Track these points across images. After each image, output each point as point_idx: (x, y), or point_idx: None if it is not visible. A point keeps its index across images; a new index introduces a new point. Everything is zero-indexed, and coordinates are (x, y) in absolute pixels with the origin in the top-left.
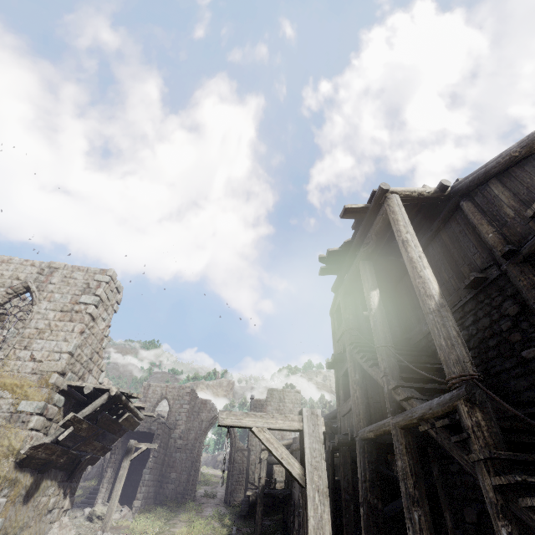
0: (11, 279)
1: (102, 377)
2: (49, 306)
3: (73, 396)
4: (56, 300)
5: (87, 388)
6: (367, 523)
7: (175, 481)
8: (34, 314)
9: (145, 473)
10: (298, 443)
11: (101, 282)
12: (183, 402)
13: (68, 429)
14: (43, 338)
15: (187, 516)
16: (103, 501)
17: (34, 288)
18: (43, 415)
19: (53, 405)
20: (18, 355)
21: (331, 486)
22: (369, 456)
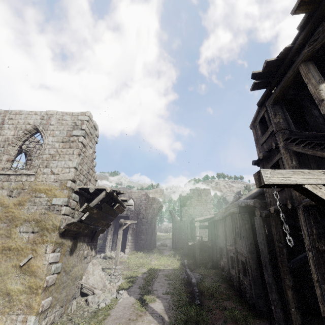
0: (24, 124)
1: (97, 184)
2: (54, 139)
3: (83, 195)
4: (57, 135)
5: (91, 189)
6: (317, 262)
7: (144, 239)
8: (46, 145)
9: (128, 236)
10: (221, 216)
11: (83, 120)
12: (142, 199)
13: (86, 213)
14: (55, 160)
15: (155, 255)
16: (109, 250)
17: (41, 129)
18: (68, 206)
19: (72, 200)
20: (43, 171)
21: (265, 239)
22: (314, 218)
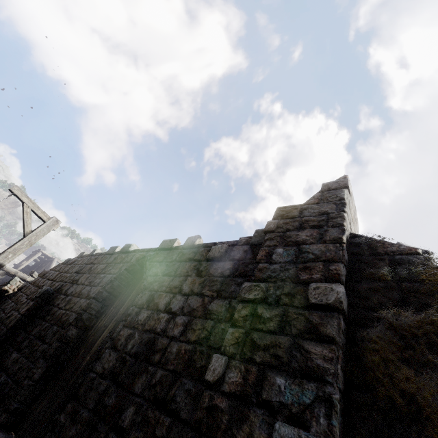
0: None
1: None
2: None
3: None
4: None
5: None
6: None
7: None
8: None
9: None
10: None
11: None
12: None
13: None
14: None
15: None
16: None
17: None
18: None
19: None
20: None
21: None
22: None
